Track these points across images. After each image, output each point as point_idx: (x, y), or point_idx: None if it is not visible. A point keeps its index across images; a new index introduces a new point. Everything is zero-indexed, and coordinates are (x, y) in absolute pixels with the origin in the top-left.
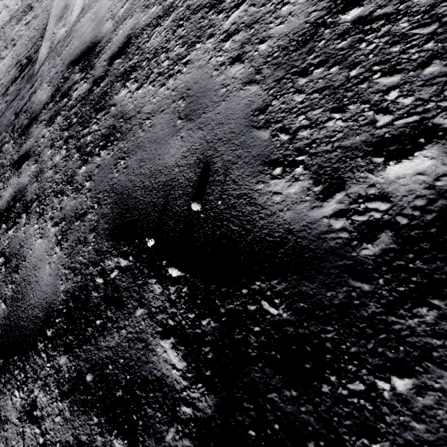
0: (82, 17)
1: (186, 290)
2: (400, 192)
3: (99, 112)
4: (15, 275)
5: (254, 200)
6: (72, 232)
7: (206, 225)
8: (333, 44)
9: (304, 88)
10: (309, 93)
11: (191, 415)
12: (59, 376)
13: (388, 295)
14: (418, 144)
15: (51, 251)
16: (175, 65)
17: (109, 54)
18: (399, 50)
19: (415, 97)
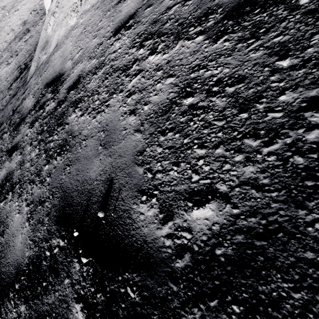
0: (56, 51)
1: (92, 270)
2: (197, 228)
3: (59, 126)
4: (1, 238)
5: (131, 215)
6: (36, 213)
7: (106, 227)
8: (178, 118)
9: (162, 144)
10: (164, 148)
11: None
12: None
13: (183, 296)
14: (208, 199)
15: (23, 225)
16: (102, 105)
17: (68, 85)
18: (207, 133)
19: (210, 167)
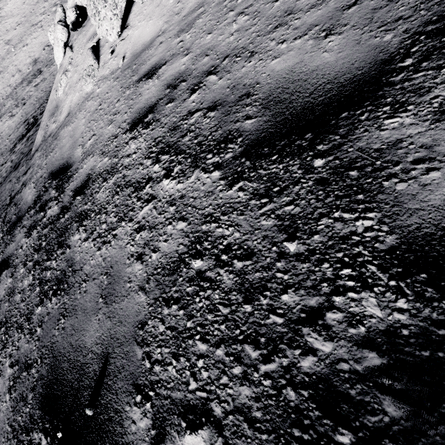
0: (66, 125)
1: None
2: None
3: (59, 247)
4: None
5: (122, 421)
6: (20, 382)
7: (94, 431)
8: (185, 285)
9: (165, 319)
10: (167, 327)
11: None
12: None
13: None
14: (202, 422)
15: (3, 397)
16: (109, 233)
17: (74, 186)
18: (210, 320)
19: (209, 374)
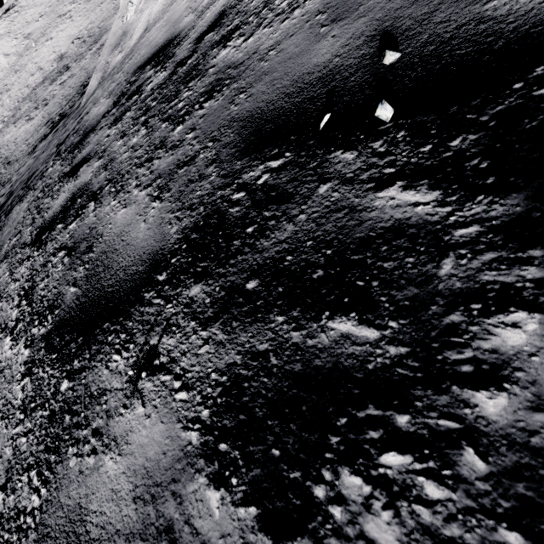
0: (148, 32)
1: (404, 133)
2: None
3: (191, 81)
4: (88, 255)
5: (488, 17)
6: (176, 180)
7: (412, 72)
8: None
9: None
10: None
11: (481, 230)
12: (192, 307)
13: None
14: None
15: (145, 210)
16: None
17: (195, 37)
18: None
19: None
